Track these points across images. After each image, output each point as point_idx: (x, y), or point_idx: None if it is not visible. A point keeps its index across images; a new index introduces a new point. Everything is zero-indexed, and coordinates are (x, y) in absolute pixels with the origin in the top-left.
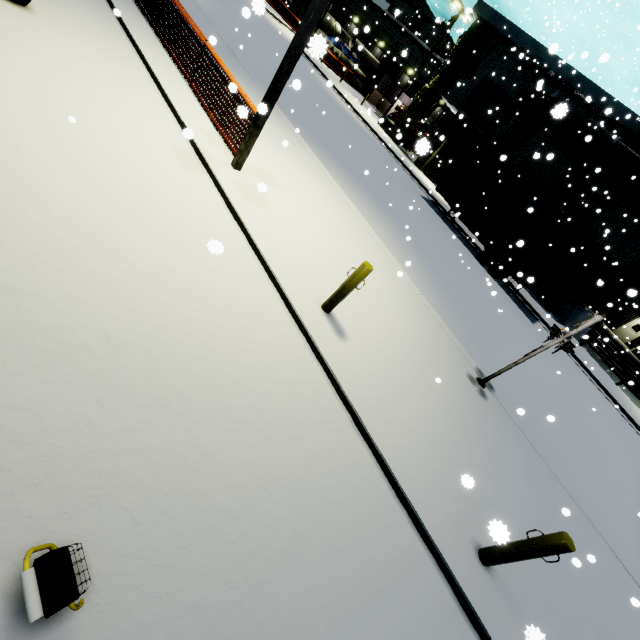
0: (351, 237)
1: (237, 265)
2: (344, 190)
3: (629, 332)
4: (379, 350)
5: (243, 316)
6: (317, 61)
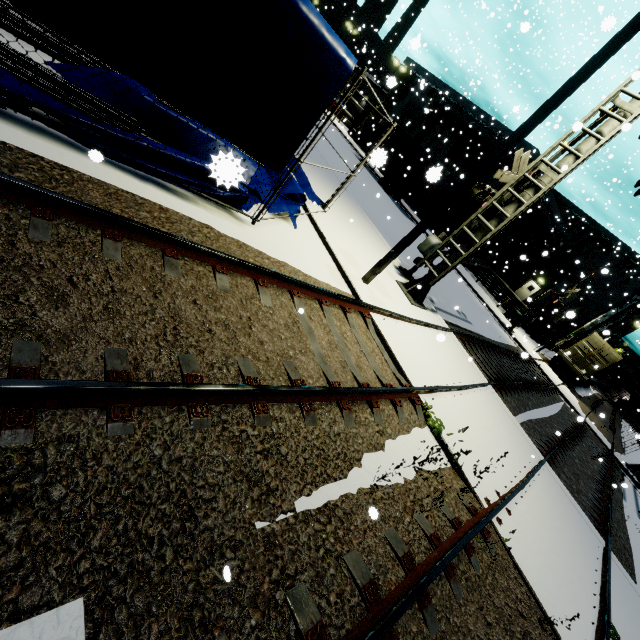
0: None
1: None
2: None
3: (525, 292)
4: None
5: None
6: None
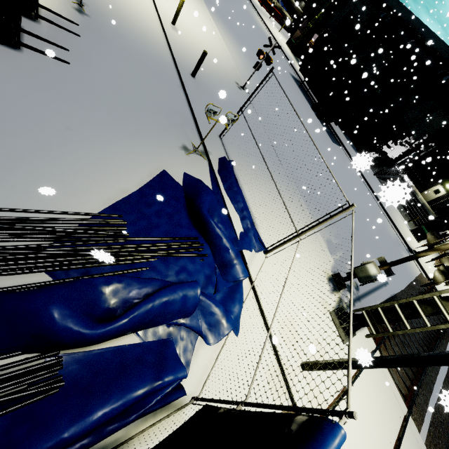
0: (206, 31)
1: (145, 0)
2: (221, 32)
3: (431, 194)
4: (190, 43)
5: (141, 6)
6: (257, 4)
